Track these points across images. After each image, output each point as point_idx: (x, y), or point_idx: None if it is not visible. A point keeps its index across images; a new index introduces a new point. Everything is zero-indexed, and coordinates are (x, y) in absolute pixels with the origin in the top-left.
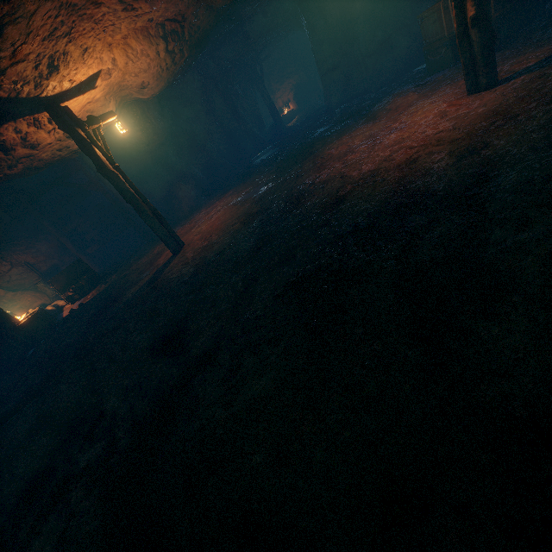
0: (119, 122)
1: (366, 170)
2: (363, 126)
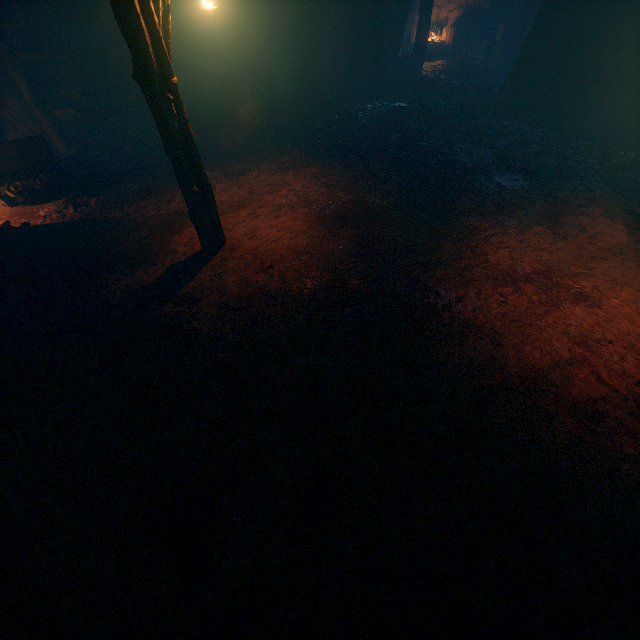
0: None
1: (530, 361)
2: (541, 228)
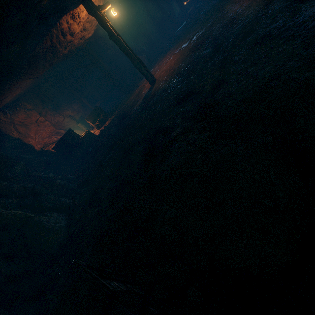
0: (112, 8)
1: None
2: None
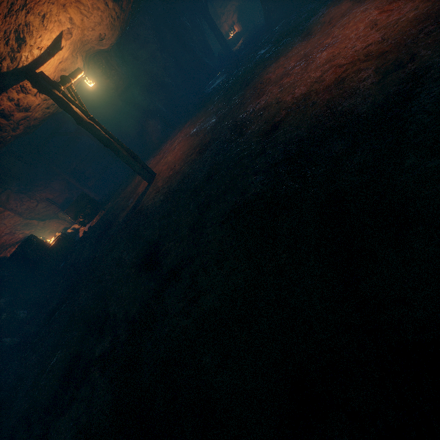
0: (86, 77)
1: (299, 93)
2: (298, 44)
